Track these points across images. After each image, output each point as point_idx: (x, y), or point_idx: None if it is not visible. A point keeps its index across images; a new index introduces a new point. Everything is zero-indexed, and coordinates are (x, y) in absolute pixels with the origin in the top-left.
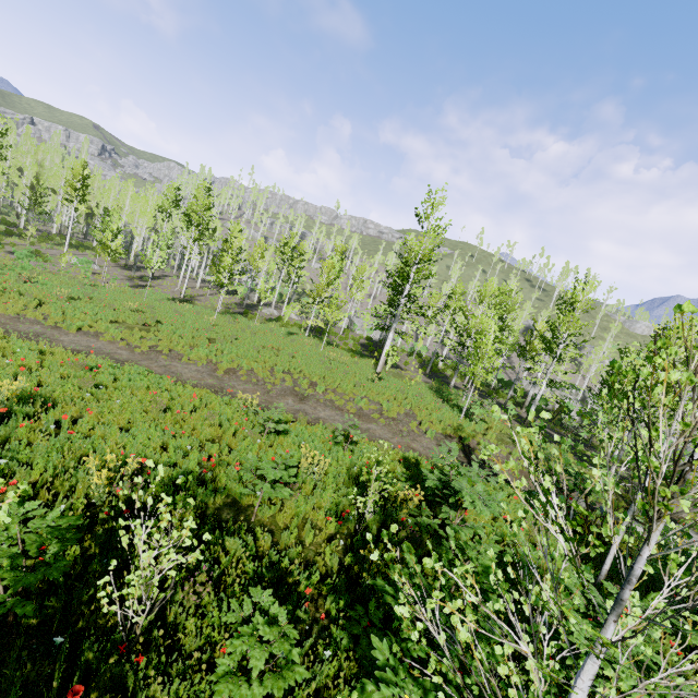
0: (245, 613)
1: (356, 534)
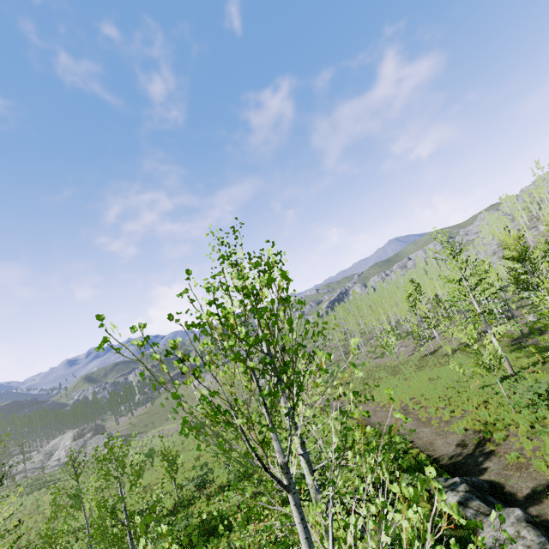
0: None
1: None
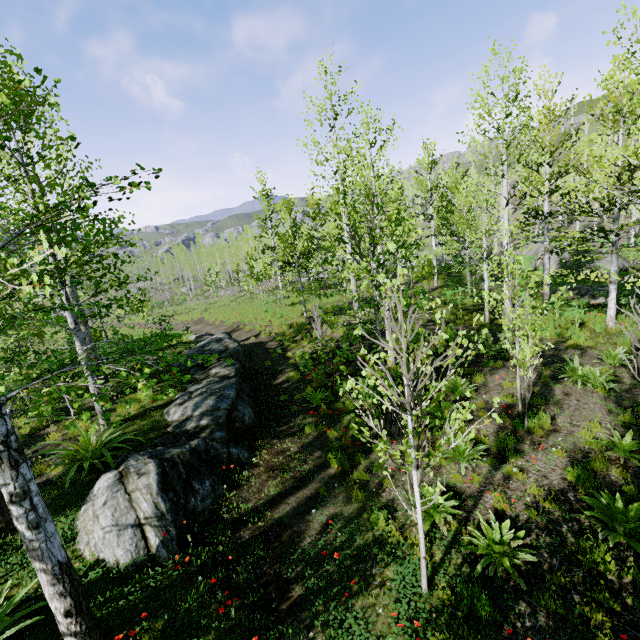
0: None
1: None
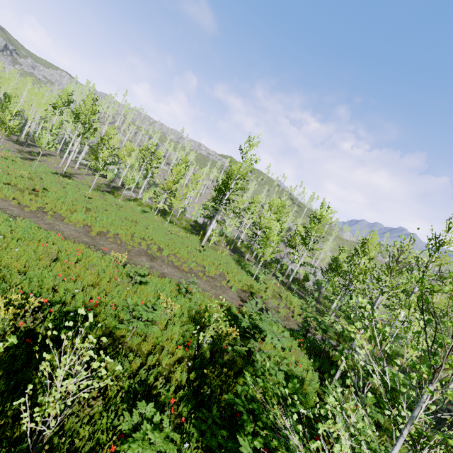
0: (133, 421)
1: (194, 357)
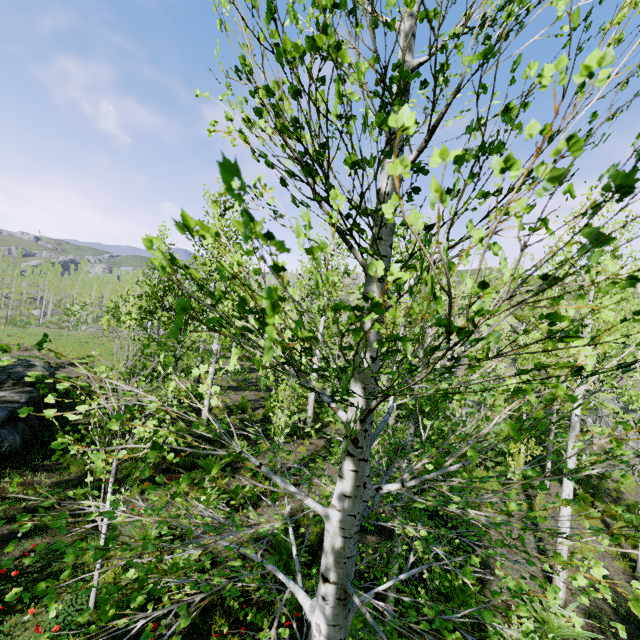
0: None
1: None
